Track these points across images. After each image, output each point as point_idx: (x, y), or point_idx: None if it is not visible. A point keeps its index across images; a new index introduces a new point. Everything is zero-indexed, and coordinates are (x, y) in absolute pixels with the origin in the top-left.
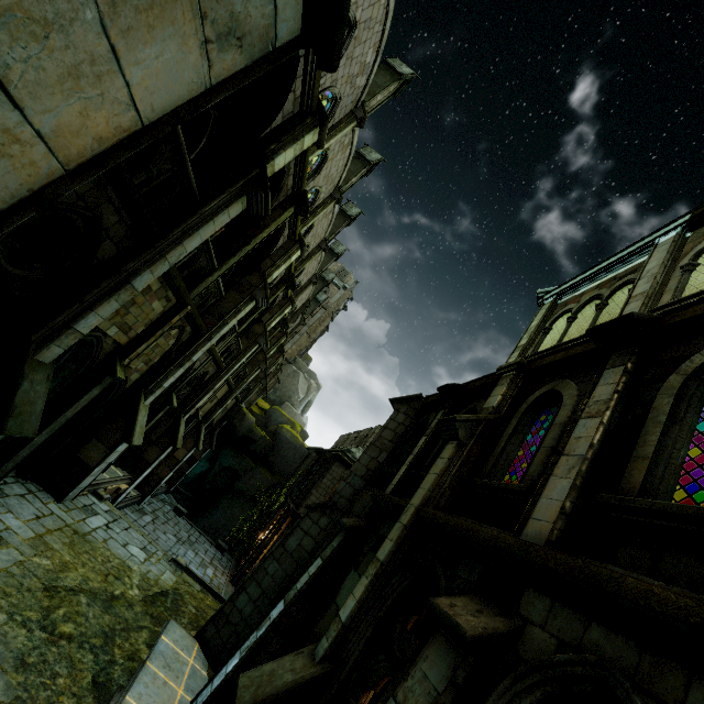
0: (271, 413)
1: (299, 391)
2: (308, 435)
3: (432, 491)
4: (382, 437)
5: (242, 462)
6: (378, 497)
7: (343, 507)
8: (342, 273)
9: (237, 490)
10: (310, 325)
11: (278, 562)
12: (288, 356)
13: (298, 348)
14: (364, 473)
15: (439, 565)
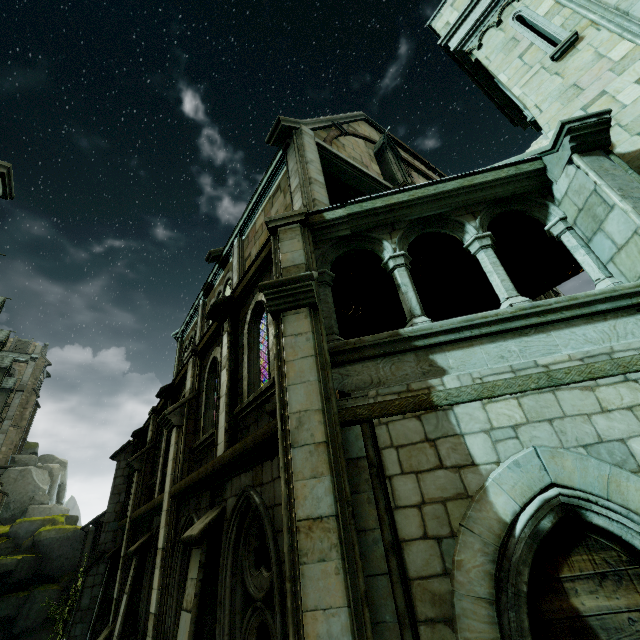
0: (15, 531)
1: (40, 485)
2: (77, 516)
3: (135, 503)
4: (116, 485)
5: (8, 603)
6: (120, 525)
7: (111, 548)
8: (21, 346)
9: (19, 633)
10: (12, 415)
11: (82, 622)
12: (2, 462)
13: (10, 446)
14: (115, 516)
15: (139, 534)
